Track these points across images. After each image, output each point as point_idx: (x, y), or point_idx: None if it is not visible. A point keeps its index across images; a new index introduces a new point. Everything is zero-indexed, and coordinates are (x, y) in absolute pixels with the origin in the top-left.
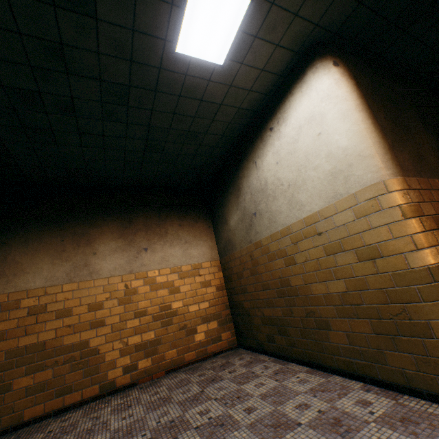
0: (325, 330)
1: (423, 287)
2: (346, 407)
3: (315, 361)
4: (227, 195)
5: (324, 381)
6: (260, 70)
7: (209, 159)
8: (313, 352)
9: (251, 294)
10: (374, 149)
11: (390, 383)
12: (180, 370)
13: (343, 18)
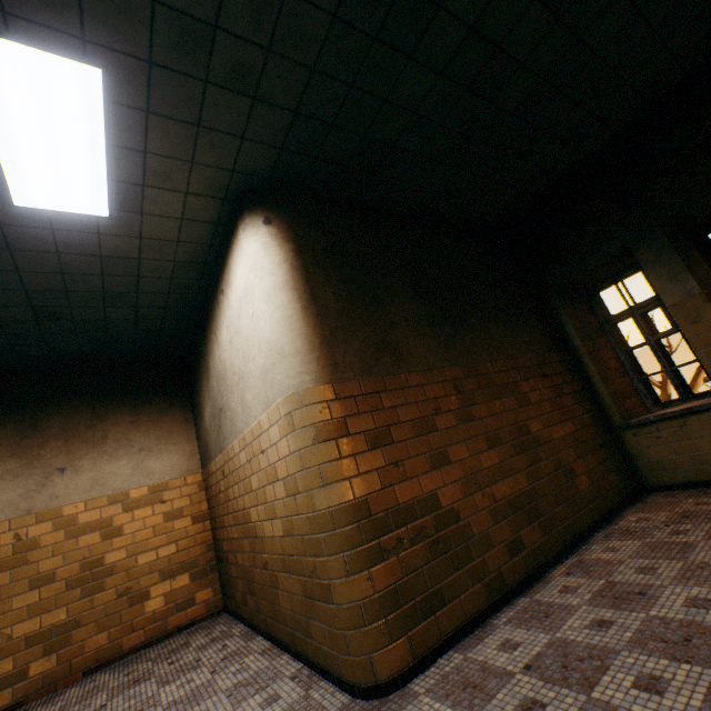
0: (277, 588)
1: (326, 536)
2: (247, 710)
3: (275, 634)
4: (201, 375)
5: (265, 667)
6: (179, 219)
7: (167, 322)
8: (272, 621)
9: (227, 530)
10: (295, 346)
11: (317, 663)
12: (109, 667)
13: (270, 163)
